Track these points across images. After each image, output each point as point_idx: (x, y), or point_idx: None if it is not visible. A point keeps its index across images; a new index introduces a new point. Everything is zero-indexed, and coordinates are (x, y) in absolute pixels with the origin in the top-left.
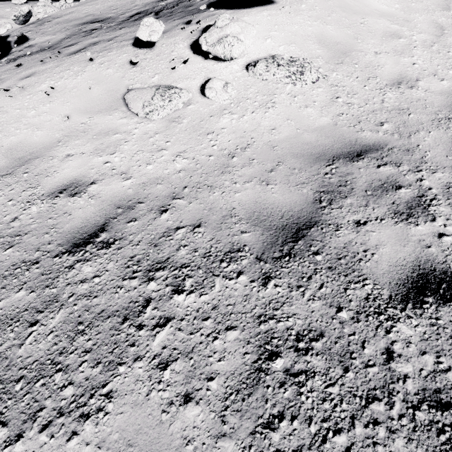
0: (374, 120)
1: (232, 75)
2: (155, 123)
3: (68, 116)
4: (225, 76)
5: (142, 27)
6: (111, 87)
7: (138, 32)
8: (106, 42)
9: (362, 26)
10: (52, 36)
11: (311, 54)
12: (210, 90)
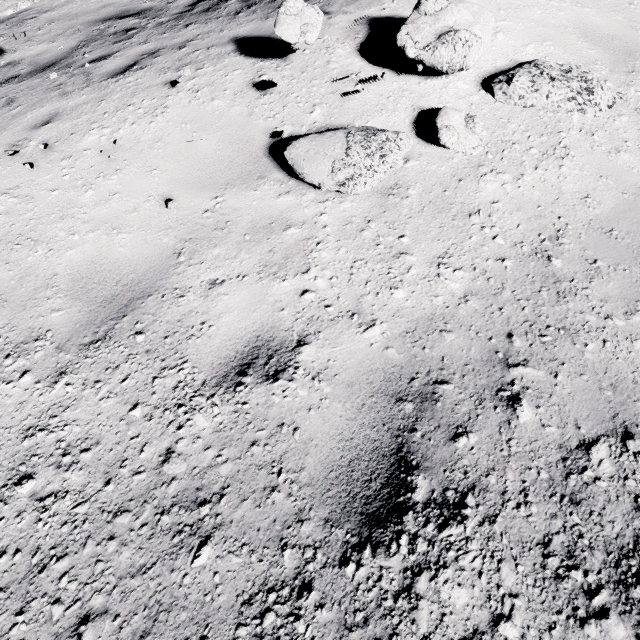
0: None
1: (462, 100)
2: (354, 199)
3: (169, 197)
4: (451, 103)
5: (284, 18)
6: (235, 135)
7: (280, 26)
8: (174, 49)
9: (633, 8)
10: (50, 43)
11: (583, 57)
12: (449, 130)
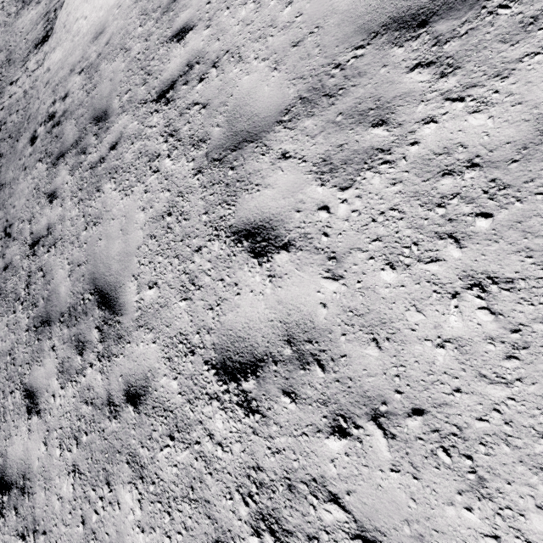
0: (120, 3)
1: None
2: None
3: None
4: None
5: None
6: None
7: None
8: None
9: None
10: None
11: None
12: None
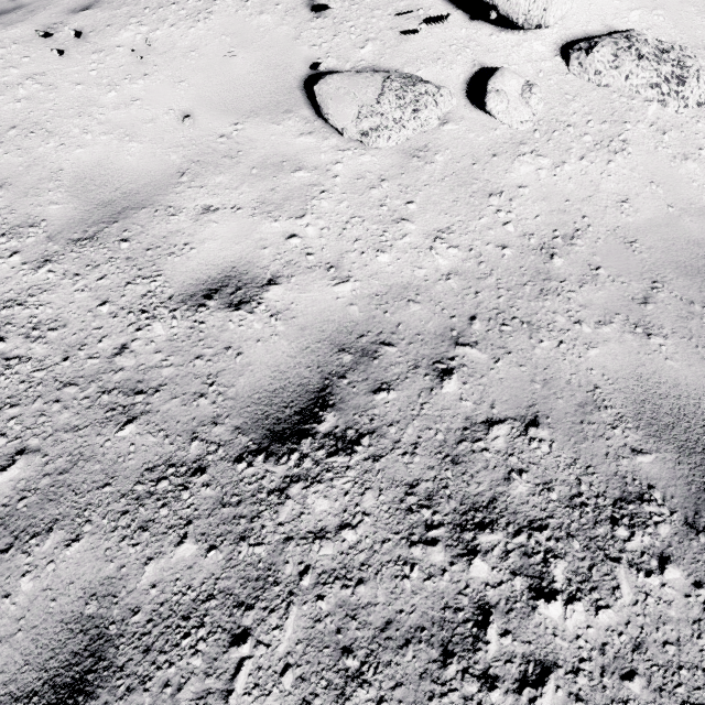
0: None
1: (531, 64)
2: (376, 154)
3: (189, 113)
4: (518, 66)
5: None
6: (274, 59)
7: None
8: None
9: None
10: None
11: (695, 37)
12: (499, 95)
